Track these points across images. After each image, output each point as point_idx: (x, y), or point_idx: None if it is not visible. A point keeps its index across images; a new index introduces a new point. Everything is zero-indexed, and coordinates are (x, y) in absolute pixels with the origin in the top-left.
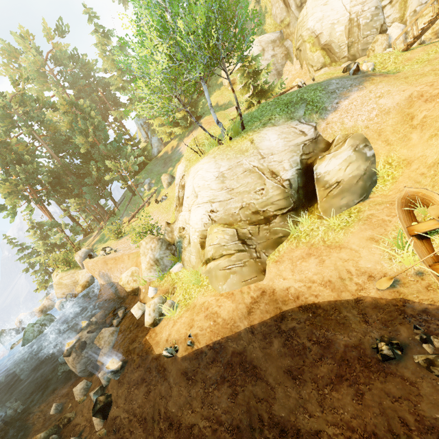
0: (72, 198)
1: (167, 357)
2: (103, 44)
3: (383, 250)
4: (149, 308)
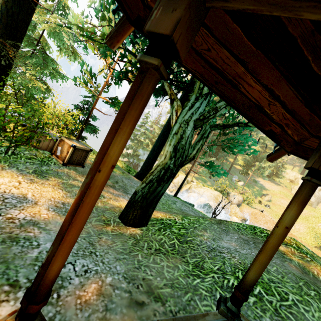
0: None
1: None
2: None
3: None
4: None
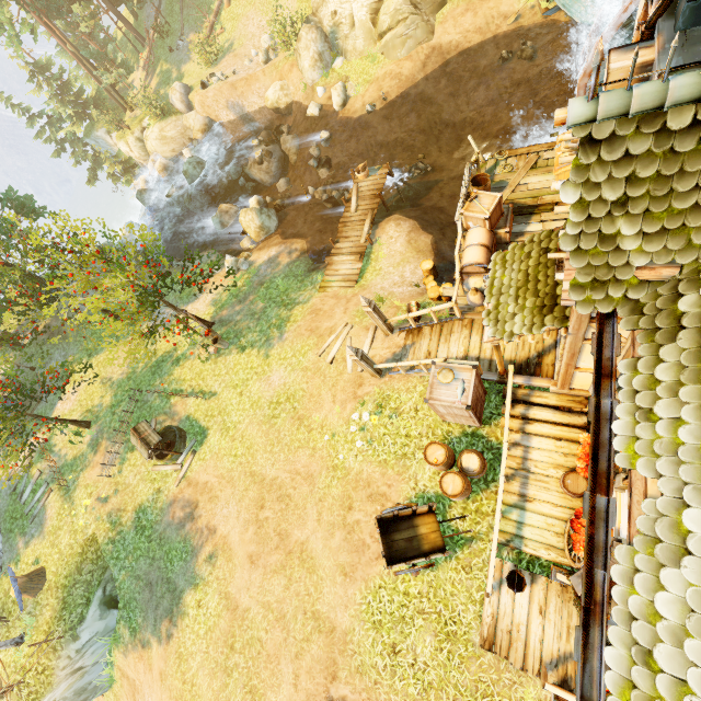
0: (63, 6)
1: (368, 113)
2: None
3: None
4: (338, 91)
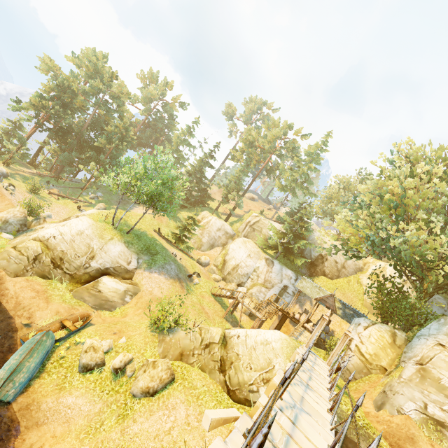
0: (60, 144)
1: None
2: (184, 134)
3: (51, 318)
4: None
